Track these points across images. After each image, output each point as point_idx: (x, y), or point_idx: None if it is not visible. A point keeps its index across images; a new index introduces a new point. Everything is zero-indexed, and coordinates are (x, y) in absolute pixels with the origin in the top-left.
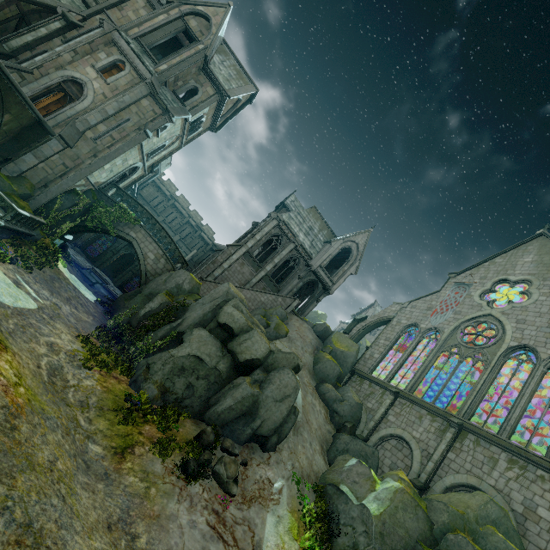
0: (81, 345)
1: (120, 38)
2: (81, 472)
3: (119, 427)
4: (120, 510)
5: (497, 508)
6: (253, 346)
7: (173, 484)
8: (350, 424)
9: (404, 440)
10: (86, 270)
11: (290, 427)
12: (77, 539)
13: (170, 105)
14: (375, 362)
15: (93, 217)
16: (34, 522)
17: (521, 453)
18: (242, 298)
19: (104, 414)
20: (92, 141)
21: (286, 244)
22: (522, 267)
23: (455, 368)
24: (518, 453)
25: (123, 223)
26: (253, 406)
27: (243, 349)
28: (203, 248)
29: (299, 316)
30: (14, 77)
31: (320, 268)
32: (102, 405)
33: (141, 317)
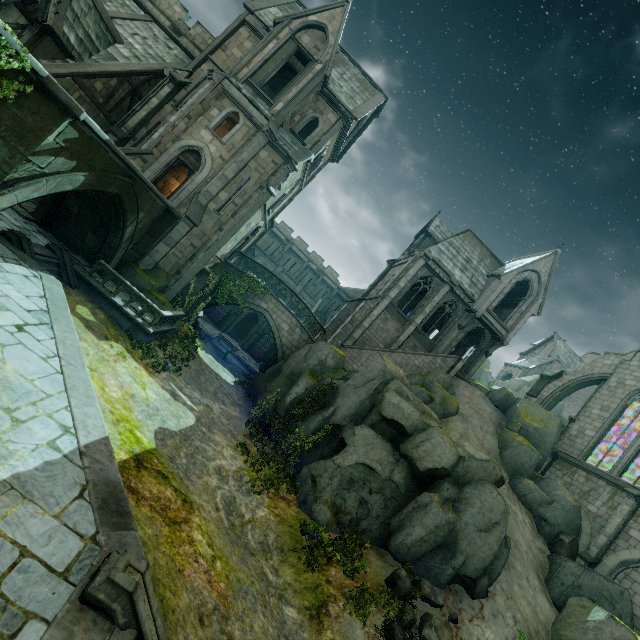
0: (242, 459)
1: (231, 86)
2: None
3: (305, 576)
4: None
5: None
6: (434, 451)
7: None
8: (568, 537)
9: None
10: (215, 339)
11: (502, 564)
12: None
13: (290, 149)
14: (590, 442)
15: (222, 293)
16: None
17: None
18: (402, 375)
19: (286, 558)
20: (215, 213)
21: (438, 287)
22: None
23: None
24: None
25: (252, 294)
26: (449, 535)
27: (421, 454)
28: (327, 295)
29: (466, 380)
30: (137, 163)
31: (488, 313)
32: (281, 543)
33: (288, 405)
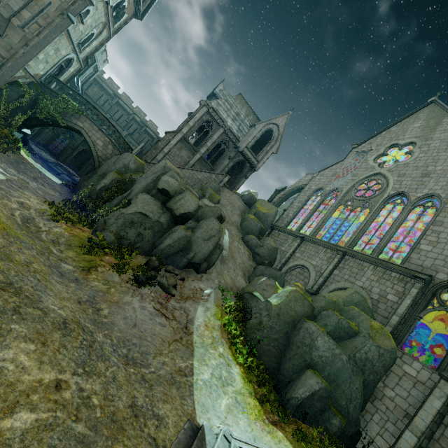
0: (48, 207)
1: None
2: (56, 275)
3: (84, 256)
4: (88, 297)
5: (359, 296)
6: (185, 204)
7: (128, 288)
8: (267, 261)
9: (305, 267)
10: (51, 163)
11: (216, 258)
12: (50, 298)
13: None
14: (290, 219)
15: (41, 110)
16: (15, 283)
17: (383, 264)
18: (178, 172)
19: (72, 248)
20: (20, 29)
21: (216, 129)
22: (411, 132)
23: (347, 216)
24: (381, 264)
25: (69, 114)
26: (187, 244)
27: (178, 206)
28: (150, 142)
29: (230, 189)
30: None
31: (247, 149)
32: (70, 243)
33: (98, 191)
